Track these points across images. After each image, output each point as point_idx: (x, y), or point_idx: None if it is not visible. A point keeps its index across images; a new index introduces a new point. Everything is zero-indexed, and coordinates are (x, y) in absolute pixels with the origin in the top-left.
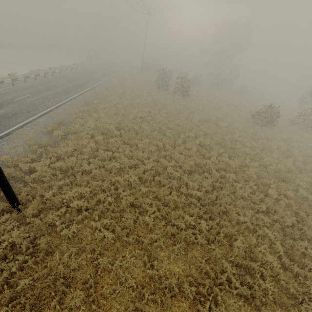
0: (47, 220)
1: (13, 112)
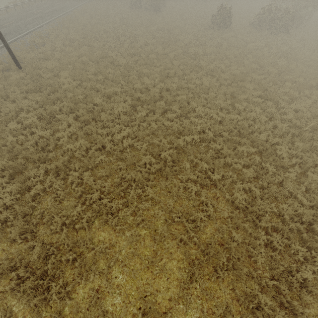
0: (36, 72)
1: (5, 33)
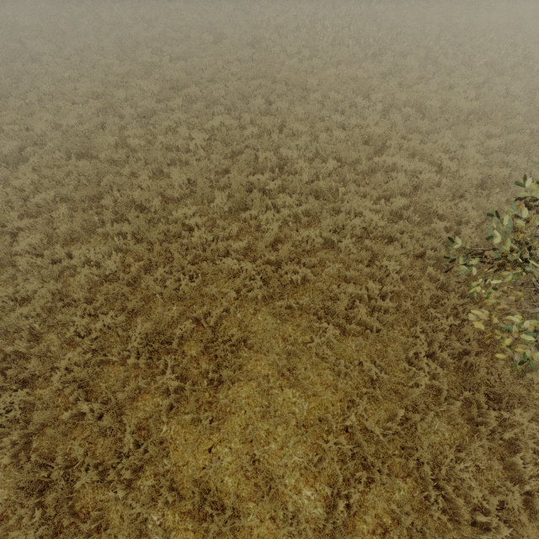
0: None
1: None
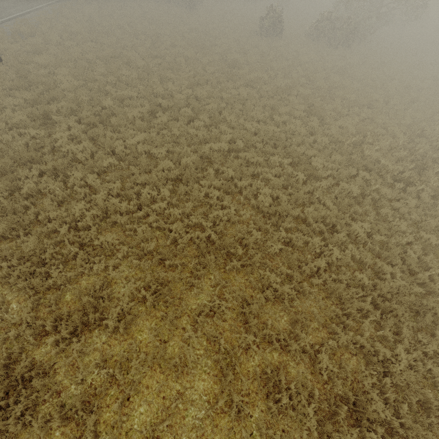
0: (24, 66)
1: None
